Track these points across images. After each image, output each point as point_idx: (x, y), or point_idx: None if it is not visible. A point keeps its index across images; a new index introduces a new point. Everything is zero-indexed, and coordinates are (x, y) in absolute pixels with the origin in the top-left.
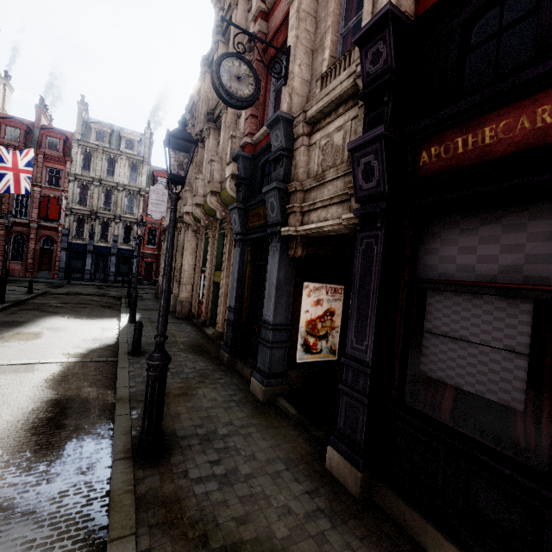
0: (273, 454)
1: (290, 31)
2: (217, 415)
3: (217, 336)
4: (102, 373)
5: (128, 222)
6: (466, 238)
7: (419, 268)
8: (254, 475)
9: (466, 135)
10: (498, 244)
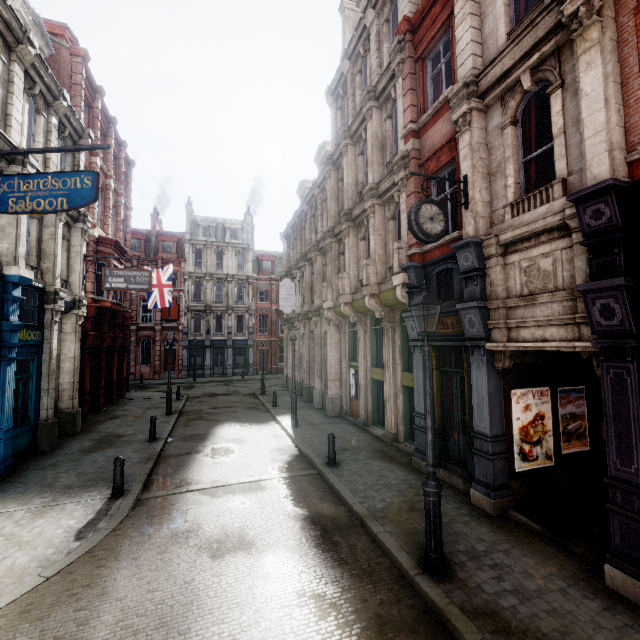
0: (546, 571)
1: (462, 160)
2: (462, 530)
3: (392, 439)
4: (319, 488)
5: (240, 312)
6: None
7: None
8: (542, 591)
9: None
10: None
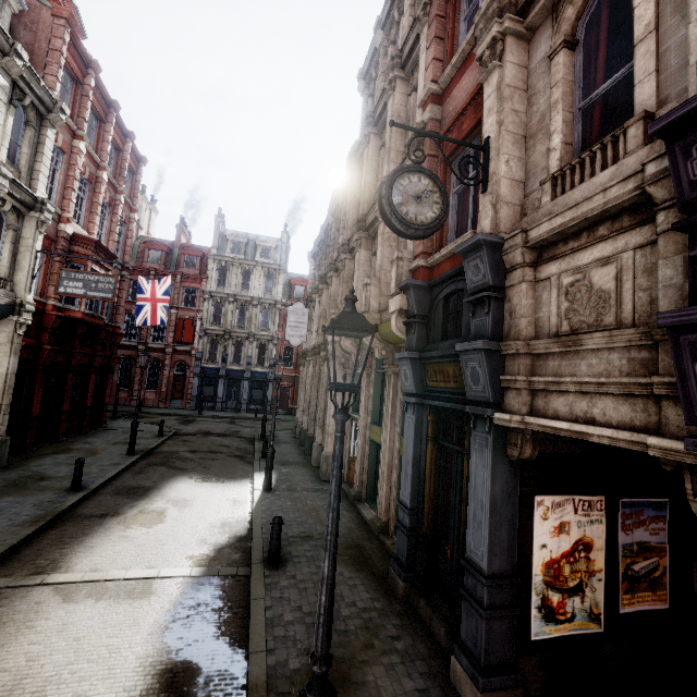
0: None
1: (486, 116)
2: None
3: (380, 528)
4: (230, 605)
5: (263, 341)
6: None
7: None
8: None
9: None
10: None
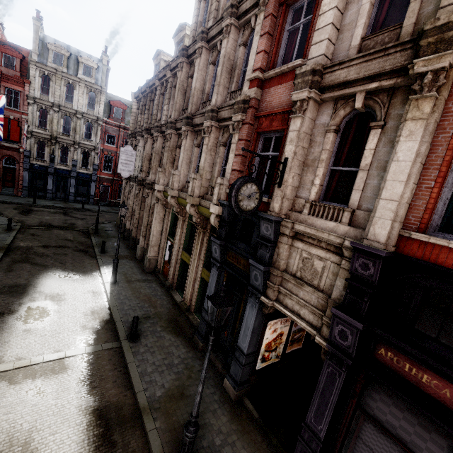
0: None
1: (289, 142)
2: (210, 421)
3: (186, 309)
4: (116, 367)
5: (87, 149)
6: (395, 409)
7: (362, 401)
8: None
9: (412, 366)
10: (413, 428)
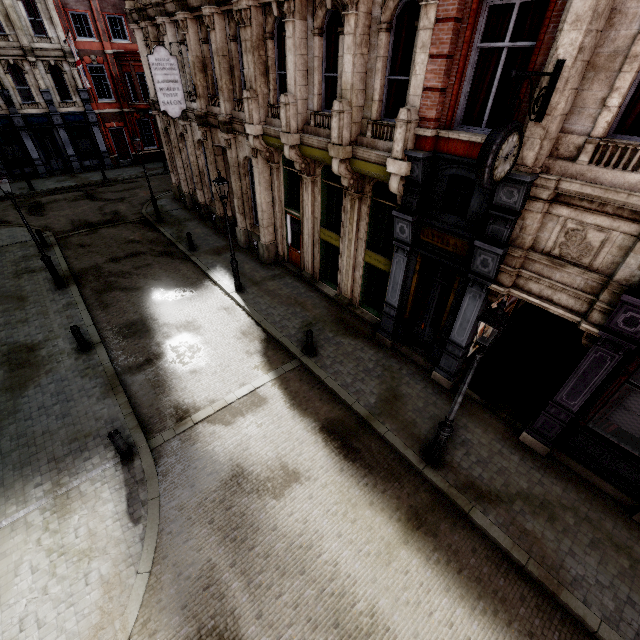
0: (489, 438)
1: (570, 24)
2: (435, 413)
3: (348, 304)
4: (312, 386)
5: (51, 59)
6: None
7: (633, 377)
8: (491, 457)
9: None
10: None
